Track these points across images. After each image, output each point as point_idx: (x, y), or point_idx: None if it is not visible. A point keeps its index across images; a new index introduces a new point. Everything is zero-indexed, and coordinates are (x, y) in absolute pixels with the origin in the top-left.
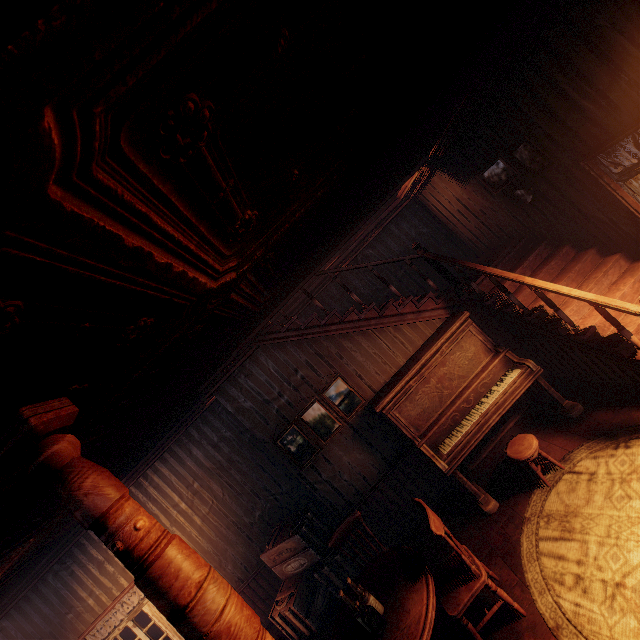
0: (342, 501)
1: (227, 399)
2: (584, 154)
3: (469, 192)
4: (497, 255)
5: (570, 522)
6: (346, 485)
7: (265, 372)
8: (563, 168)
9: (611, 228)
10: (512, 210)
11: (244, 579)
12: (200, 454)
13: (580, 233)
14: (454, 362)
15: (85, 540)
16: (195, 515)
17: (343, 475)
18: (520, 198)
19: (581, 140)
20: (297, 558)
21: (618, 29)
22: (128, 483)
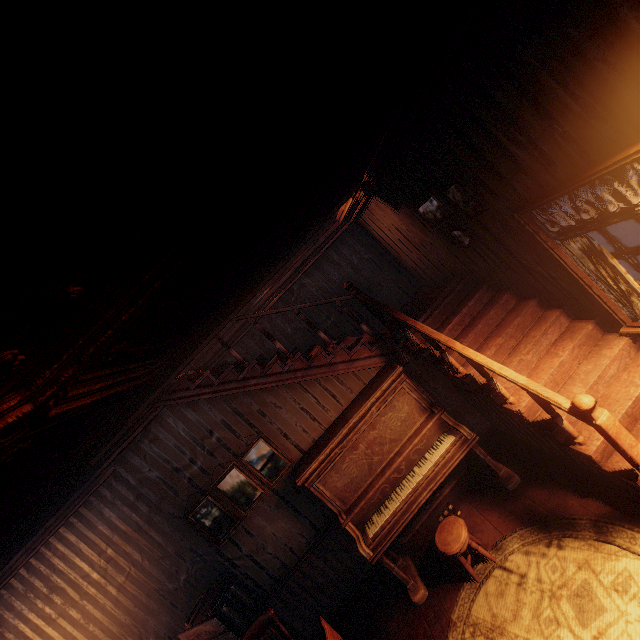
0: (266, 577)
1: (128, 469)
2: (519, 205)
3: (407, 224)
4: (437, 294)
5: None
6: (270, 558)
7: (174, 436)
8: (498, 216)
9: (551, 283)
10: (451, 248)
11: None
12: (114, 516)
13: (520, 282)
14: (385, 424)
15: None
16: (109, 585)
17: (267, 548)
18: (457, 239)
19: (515, 190)
20: None
21: (548, 70)
22: (26, 555)
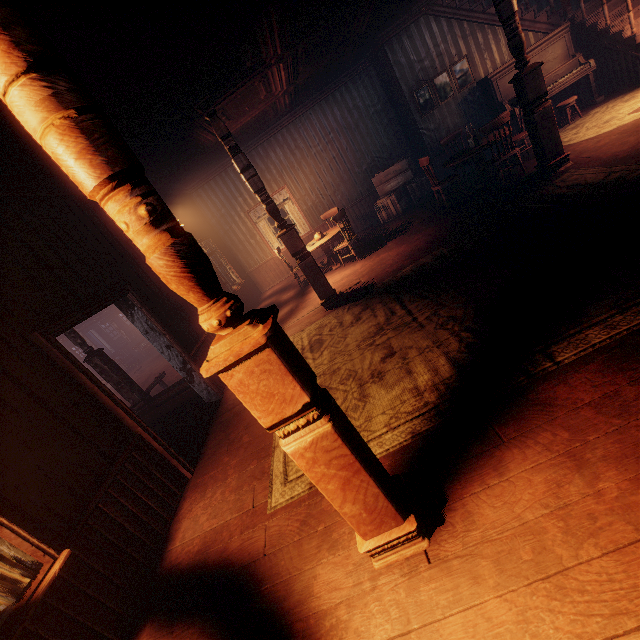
0: (437, 147)
1: (391, 52)
2: None
3: None
4: None
5: (577, 126)
6: (442, 137)
7: (421, 39)
8: None
9: None
10: None
11: (346, 206)
12: (338, 114)
13: None
14: (545, 58)
15: (255, 153)
16: (326, 157)
17: (443, 130)
18: None
19: None
20: (398, 178)
21: None
22: (289, 120)
